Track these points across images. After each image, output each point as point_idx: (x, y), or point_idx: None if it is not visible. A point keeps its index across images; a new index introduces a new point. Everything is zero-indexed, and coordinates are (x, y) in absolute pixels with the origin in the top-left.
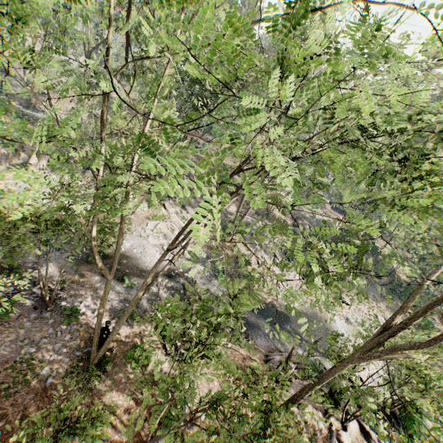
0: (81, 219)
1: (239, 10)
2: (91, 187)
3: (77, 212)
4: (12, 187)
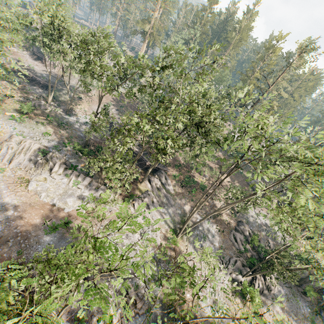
0: (74, 215)
1: (230, 33)
2: (86, 189)
3: (73, 208)
4: (39, 188)
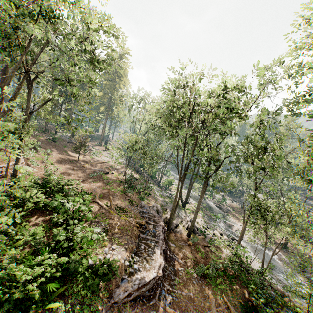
0: None
1: None
2: None
3: None
4: None
